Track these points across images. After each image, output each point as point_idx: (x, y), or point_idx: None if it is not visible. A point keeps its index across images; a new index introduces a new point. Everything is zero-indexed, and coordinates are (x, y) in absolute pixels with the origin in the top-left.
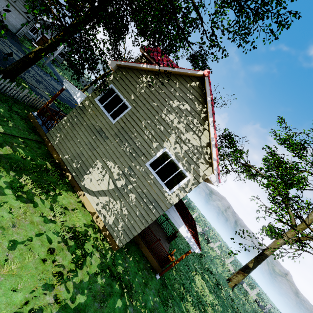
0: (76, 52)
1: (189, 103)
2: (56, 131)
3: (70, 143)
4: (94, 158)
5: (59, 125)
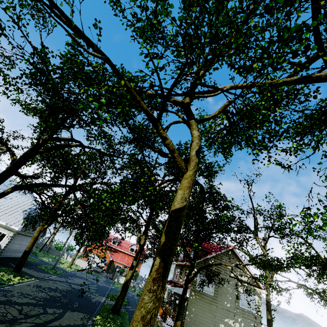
0: (211, 280)
1: (234, 263)
2: (187, 325)
3: (200, 326)
4: (218, 324)
5: (187, 320)
